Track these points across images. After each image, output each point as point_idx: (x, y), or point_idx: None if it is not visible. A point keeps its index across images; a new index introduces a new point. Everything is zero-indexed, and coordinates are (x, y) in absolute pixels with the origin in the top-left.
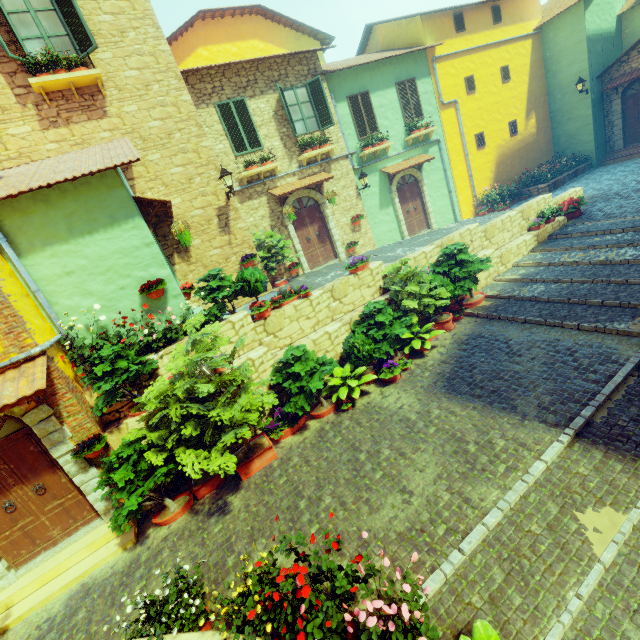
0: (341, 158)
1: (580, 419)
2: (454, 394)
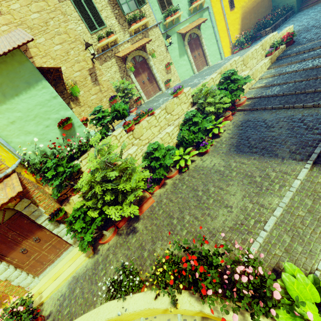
0: (153, 27)
1: (314, 155)
2: (241, 153)
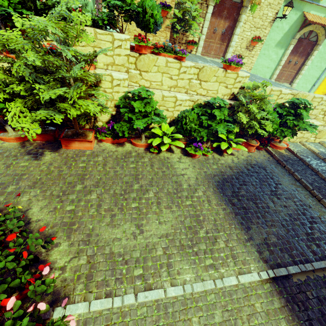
0: None
1: (284, 271)
2: (220, 191)
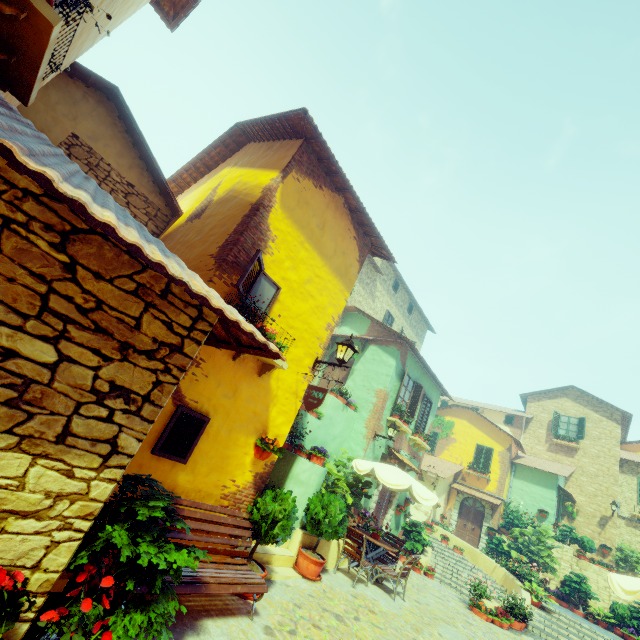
0: None
1: None
2: None
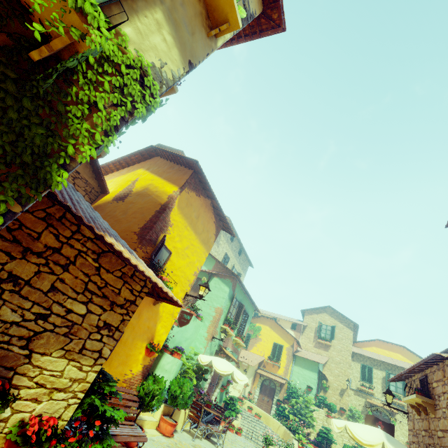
0: None
1: None
2: None
